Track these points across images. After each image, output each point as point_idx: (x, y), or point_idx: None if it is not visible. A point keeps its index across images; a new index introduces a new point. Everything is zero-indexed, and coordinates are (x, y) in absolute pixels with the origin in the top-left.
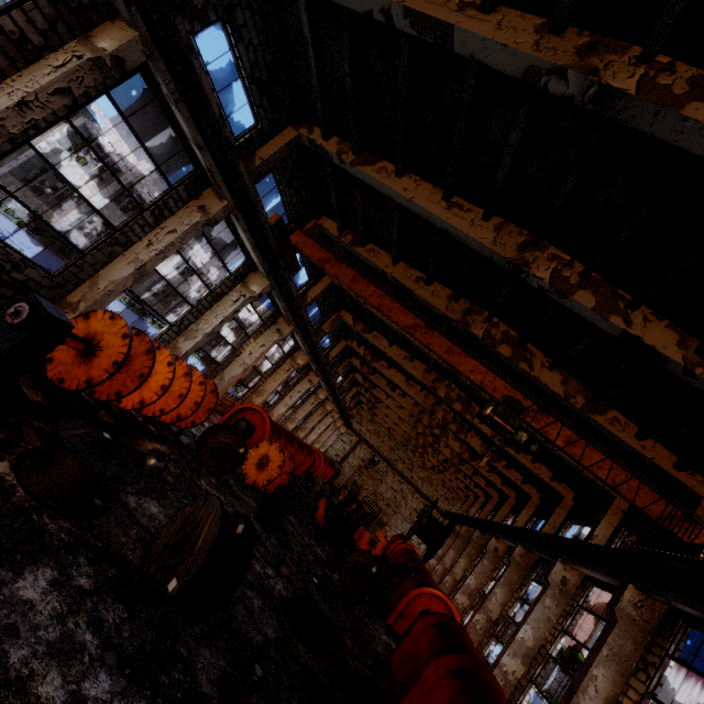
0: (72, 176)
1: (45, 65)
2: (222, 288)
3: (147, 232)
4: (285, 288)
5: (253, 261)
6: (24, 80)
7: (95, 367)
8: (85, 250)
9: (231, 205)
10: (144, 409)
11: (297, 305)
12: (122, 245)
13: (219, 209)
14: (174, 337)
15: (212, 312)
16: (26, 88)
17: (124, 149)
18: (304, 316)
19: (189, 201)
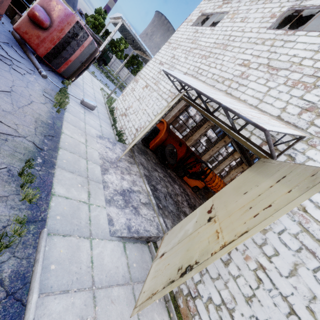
0: (181, 121)
1: (203, 127)
2: (226, 157)
3: (212, 147)
4: (245, 156)
5: (235, 149)
6: (200, 131)
7: (207, 178)
8: (200, 153)
9: (232, 140)
10: (211, 187)
11: (249, 160)
12: (207, 151)
13: (229, 141)
14: (213, 169)
15: (223, 163)
16: (201, 132)
17: (194, 110)
18: (252, 163)
19: (221, 139)
